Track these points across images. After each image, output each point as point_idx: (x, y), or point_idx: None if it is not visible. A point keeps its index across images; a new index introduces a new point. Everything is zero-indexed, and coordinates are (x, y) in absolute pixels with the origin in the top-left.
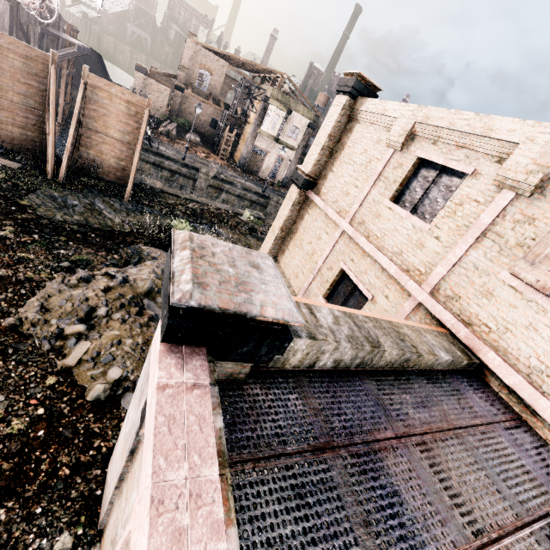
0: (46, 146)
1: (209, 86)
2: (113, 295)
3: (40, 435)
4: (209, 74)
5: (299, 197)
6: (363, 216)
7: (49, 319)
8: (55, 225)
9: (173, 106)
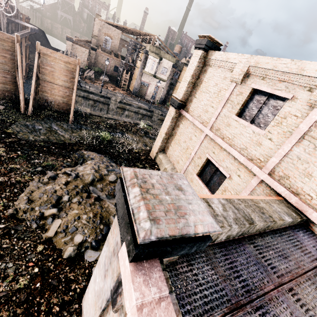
0: (18, 93)
1: (111, 46)
2: (71, 186)
3: (38, 286)
4: (110, 39)
5: (175, 114)
6: (219, 125)
7: (34, 207)
8: (30, 143)
9: (90, 60)
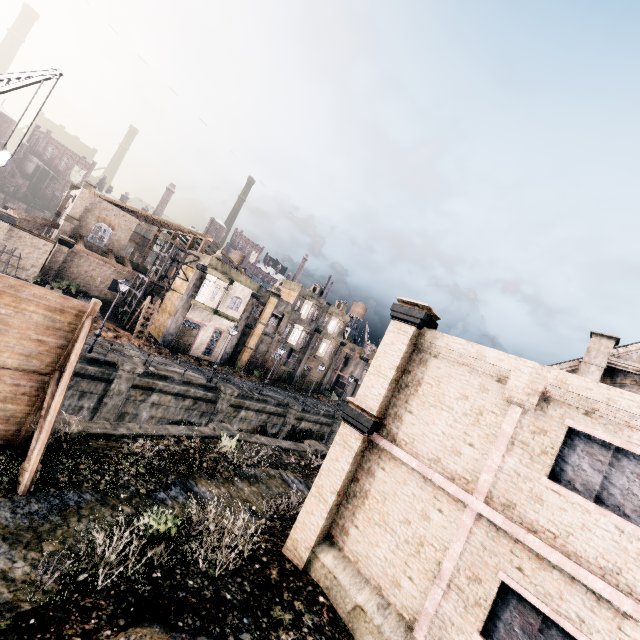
0: None
1: (109, 241)
2: None
3: None
4: (110, 228)
5: (362, 444)
6: (509, 496)
7: None
8: None
9: (51, 263)
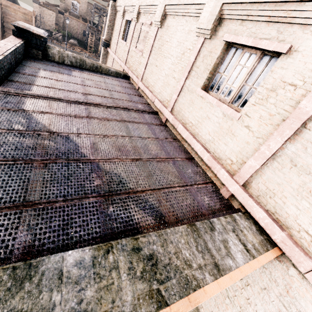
0: None
1: (79, 11)
2: None
3: None
4: (78, 3)
5: (104, 51)
6: (117, 49)
7: None
8: None
9: (59, 24)
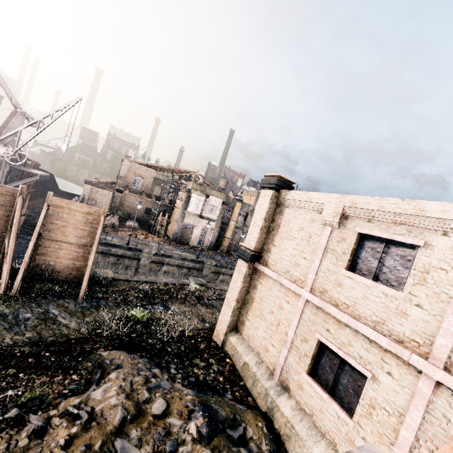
0: (2, 261)
1: (142, 186)
2: (78, 450)
3: None
4: (141, 178)
5: (248, 269)
6: (323, 285)
7: None
8: (3, 353)
9: (114, 203)
